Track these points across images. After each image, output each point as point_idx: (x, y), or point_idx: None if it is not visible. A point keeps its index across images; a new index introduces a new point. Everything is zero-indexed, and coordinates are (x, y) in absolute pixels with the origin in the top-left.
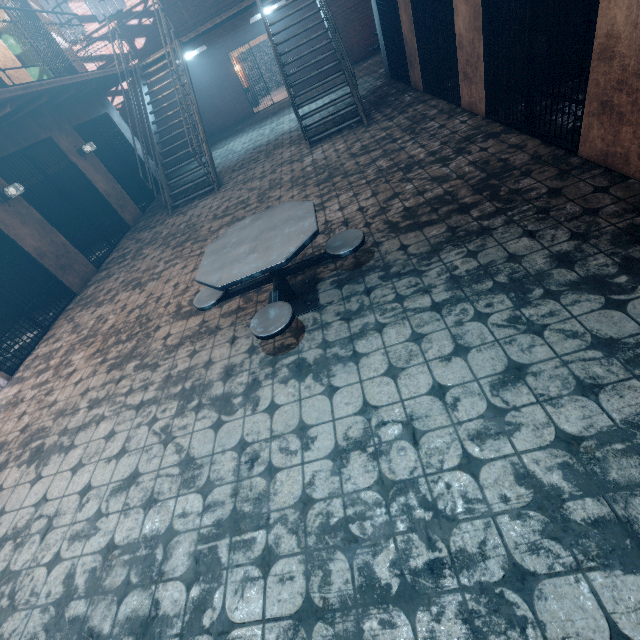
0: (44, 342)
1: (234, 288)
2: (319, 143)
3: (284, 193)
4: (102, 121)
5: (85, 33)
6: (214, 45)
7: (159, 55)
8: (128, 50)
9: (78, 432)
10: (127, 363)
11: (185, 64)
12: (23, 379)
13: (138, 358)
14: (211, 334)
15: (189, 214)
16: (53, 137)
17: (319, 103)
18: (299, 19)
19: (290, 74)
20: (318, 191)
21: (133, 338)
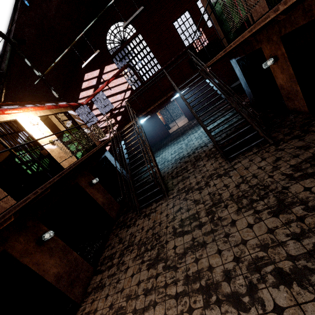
0: None
1: None
2: (234, 158)
3: (235, 216)
4: (102, 159)
5: (98, 120)
6: (150, 111)
7: (129, 125)
8: (114, 122)
9: None
10: None
11: (141, 127)
12: None
13: None
14: None
15: (152, 219)
16: (77, 181)
17: (210, 126)
18: (201, 93)
19: (203, 121)
20: (283, 226)
21: None
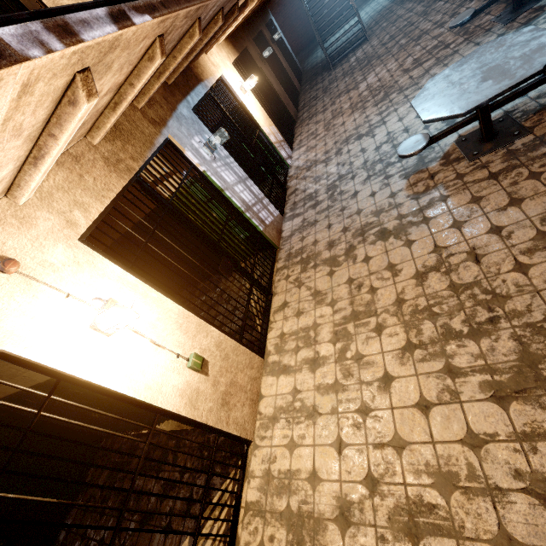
0: (298, 137)
1: (480, 7)
2: None
3: None
4: None
5: None
6: None
7: None
8: None
9: (383, 119)
10: (388, 97)
11: None
12: (304, 145)
13: (395, 92)
14: (452, 55)
15: (353, 59)
16: (262, 30)
17: None
18: None
19: None
20: None
21: (379, 94)
